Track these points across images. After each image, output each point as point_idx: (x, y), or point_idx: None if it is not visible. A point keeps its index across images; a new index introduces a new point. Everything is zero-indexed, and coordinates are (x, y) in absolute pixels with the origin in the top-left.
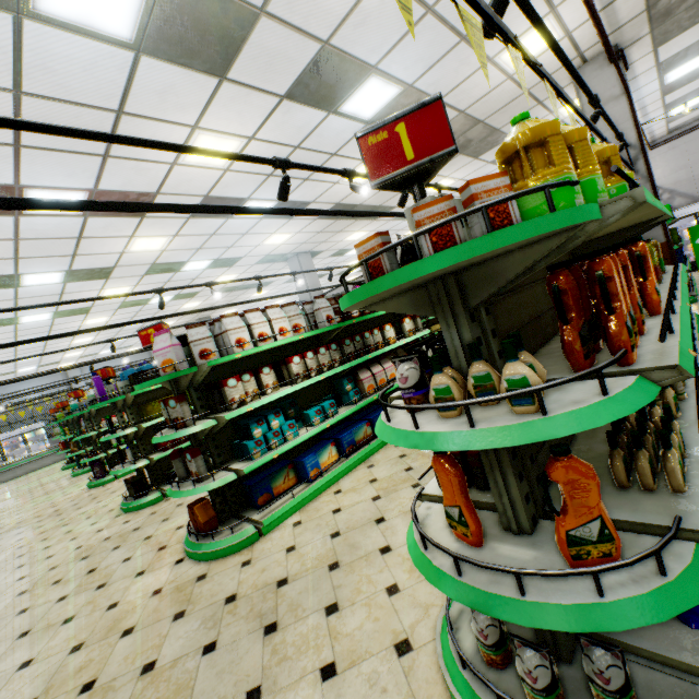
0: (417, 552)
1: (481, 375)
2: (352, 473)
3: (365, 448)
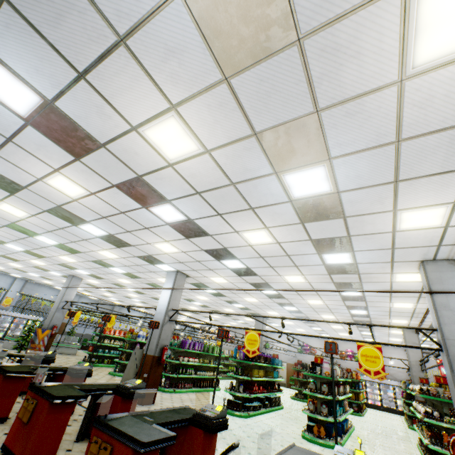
0: (439, 449)
1: (453, 419)
2: (348, 441)
3: (347, 433)
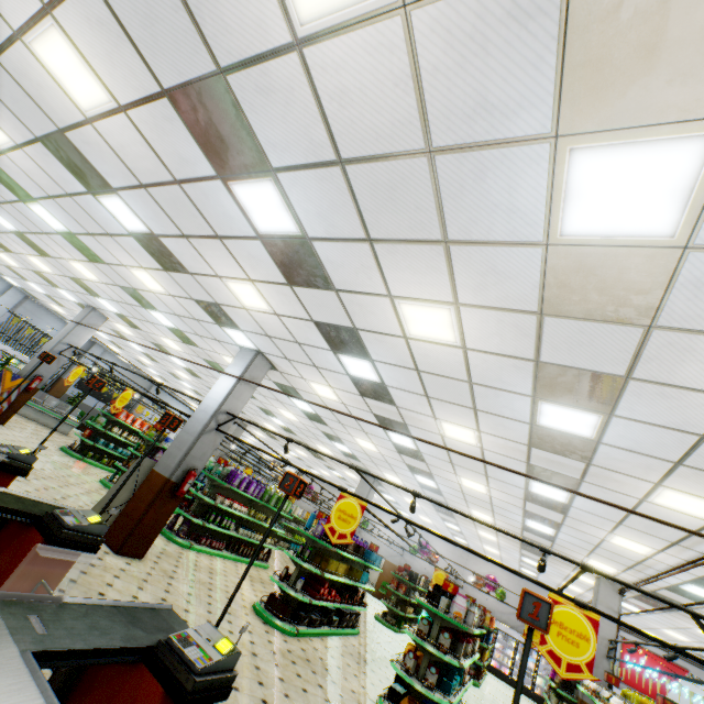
0: None
1: None
2: None
3: None
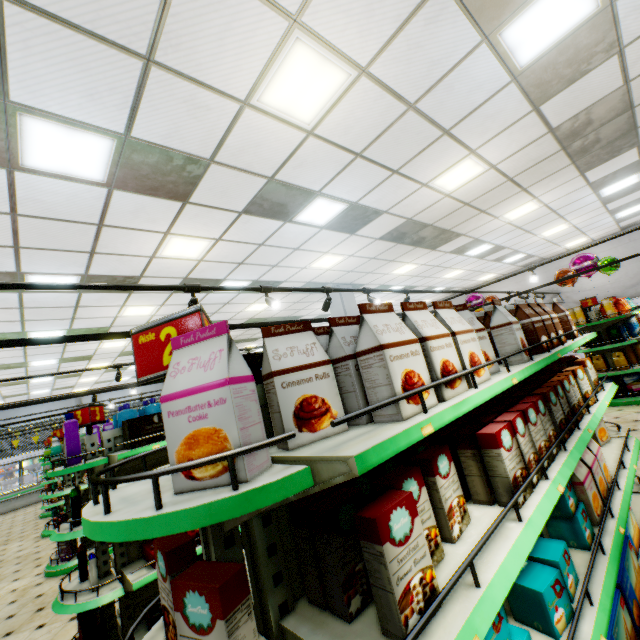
0: None
1: None
2: None
3: None
